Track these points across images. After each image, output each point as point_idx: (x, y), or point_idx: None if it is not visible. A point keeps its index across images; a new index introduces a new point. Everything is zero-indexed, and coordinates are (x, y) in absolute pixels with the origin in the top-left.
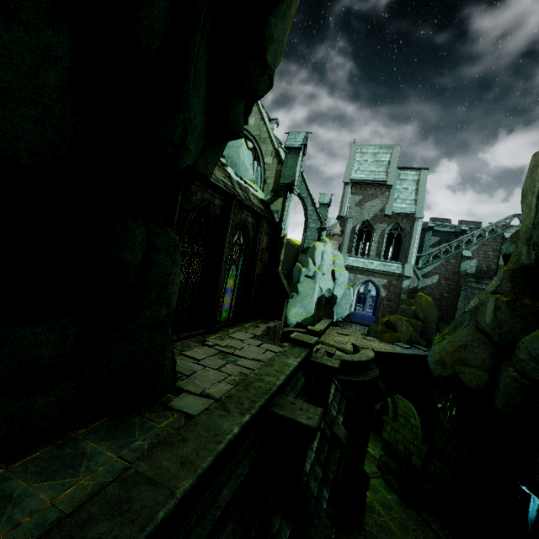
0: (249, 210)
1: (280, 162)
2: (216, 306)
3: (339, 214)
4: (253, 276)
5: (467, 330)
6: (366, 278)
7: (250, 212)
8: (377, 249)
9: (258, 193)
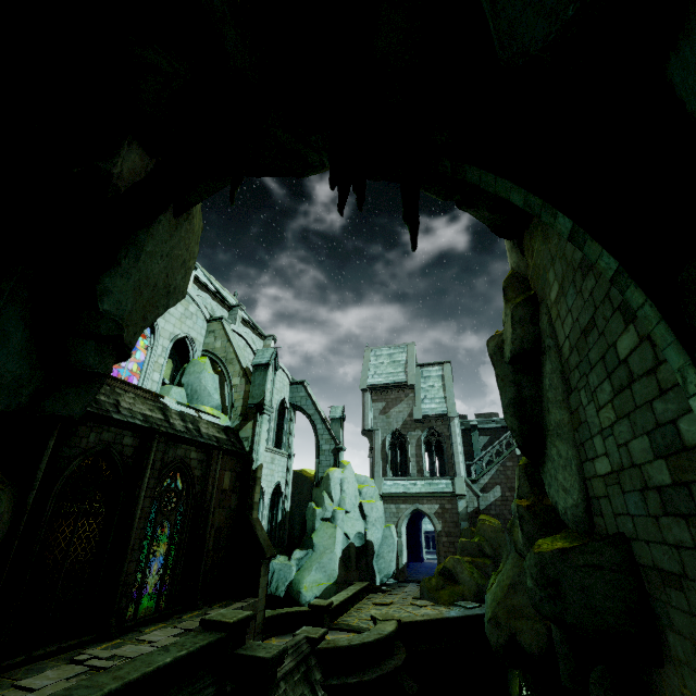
0: (191, 443)
1: (248, 381)
2: (120, 589)
3: (363, 427)
4: (204, 533)
5: (512, 559)
6: (412, 507)
7: (193, 445)
8: (417, 464)
9: (221, 420)
